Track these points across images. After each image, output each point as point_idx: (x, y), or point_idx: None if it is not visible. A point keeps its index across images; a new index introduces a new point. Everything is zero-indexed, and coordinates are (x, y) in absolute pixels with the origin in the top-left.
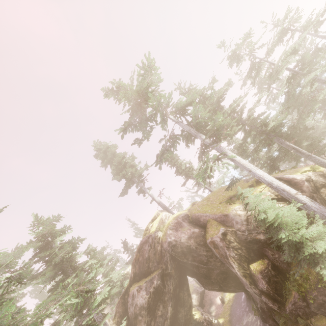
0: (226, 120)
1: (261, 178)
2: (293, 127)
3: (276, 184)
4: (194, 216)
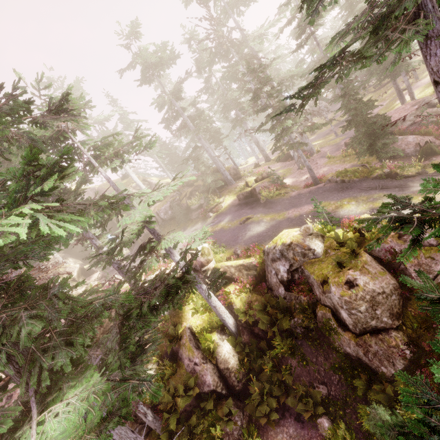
0: (126, 141)
1: (133, 178)
2: (175, 154)
3: (138, 183)
4: (99, 190)
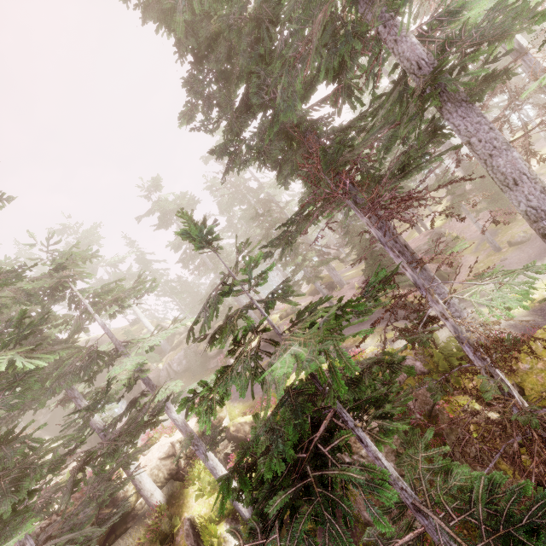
0: None
1: (144, 323)
2: (197, 292)
3: (150, 328)
4: (101, 340)
